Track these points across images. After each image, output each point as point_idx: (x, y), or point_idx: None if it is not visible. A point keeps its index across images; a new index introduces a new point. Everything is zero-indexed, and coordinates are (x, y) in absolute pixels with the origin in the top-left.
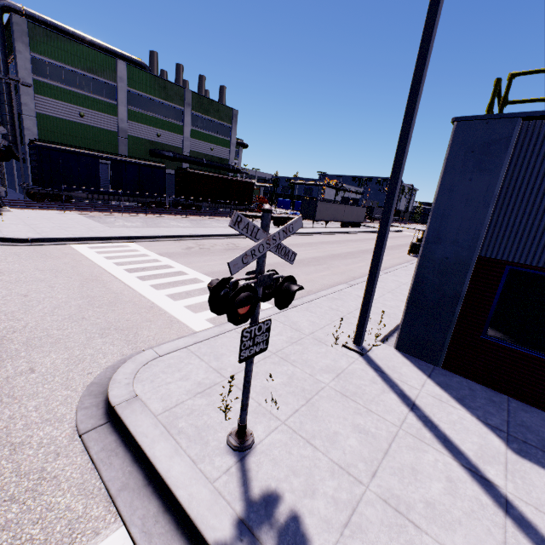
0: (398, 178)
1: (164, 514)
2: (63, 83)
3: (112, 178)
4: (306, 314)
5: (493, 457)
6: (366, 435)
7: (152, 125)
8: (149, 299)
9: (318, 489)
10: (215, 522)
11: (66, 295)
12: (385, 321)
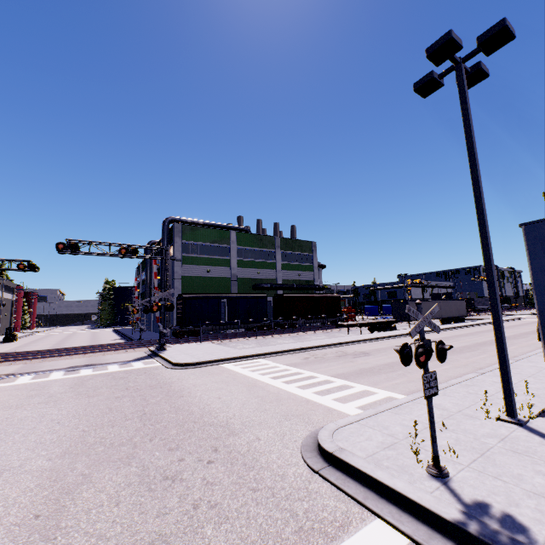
0: (491, 270)
1: (403, 513)
2: (198, 253)
3: (228, 311)
4: (446, 398)
5: None
6: None
7: (254, 267)
8: (301, 396)
9: (519, 503)
10: (445, 510)
11: (243, 396)
12: (535, 400)
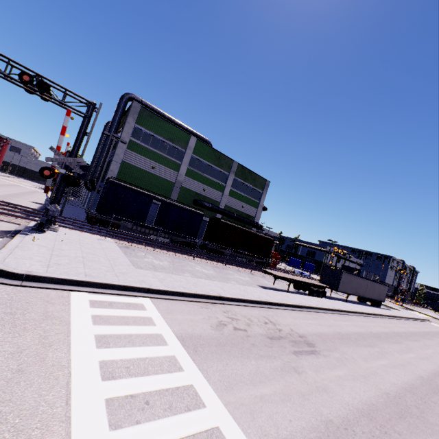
0: None
1: None
2: (149, 144)
3: (158, 216)
4: None
5: None
6: None
7: (202, 182)
8: None
9: None
10: None
11: None
12: None
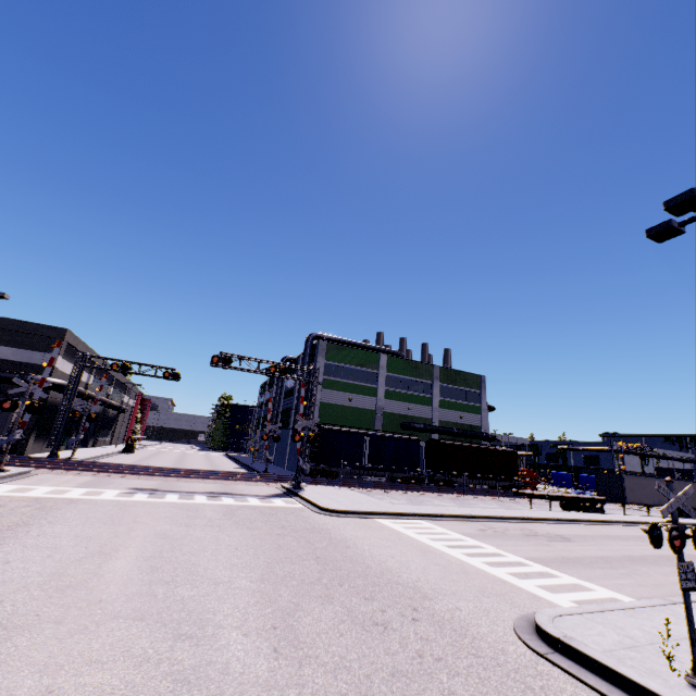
0: None
1: None
2: (341, 377)
3: (369, 453)
4: None
5: None
6: None
7: (404, 400)
8: (493, 573)
9: None
10: None
11: (420, 560)
12: None
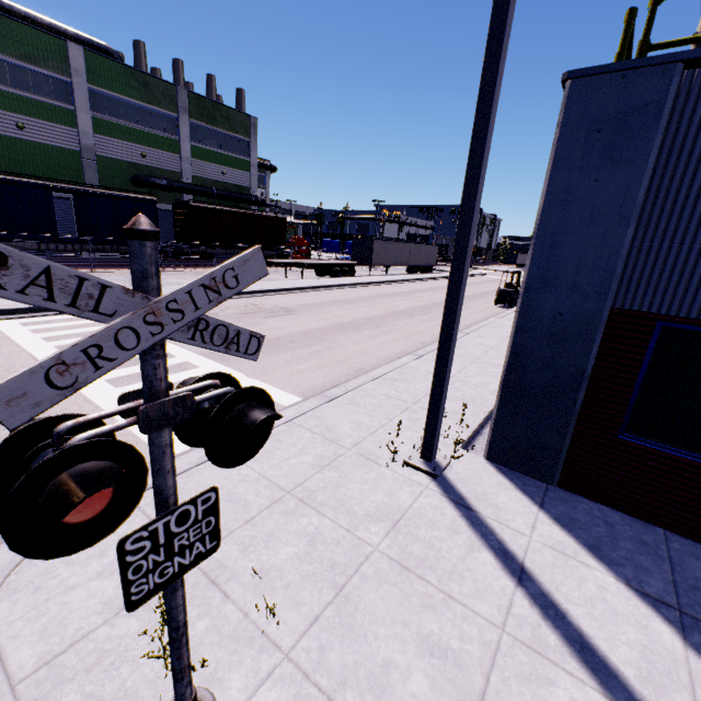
0: (477, 182)
1: None
2: None
3: (78, 219)
4: (350, 411)
5: (668, 674)
6: (443, 660)
7: (133, 140)
8: (97, 405)
9: None
10: None
11: None
12: (468, 411)
